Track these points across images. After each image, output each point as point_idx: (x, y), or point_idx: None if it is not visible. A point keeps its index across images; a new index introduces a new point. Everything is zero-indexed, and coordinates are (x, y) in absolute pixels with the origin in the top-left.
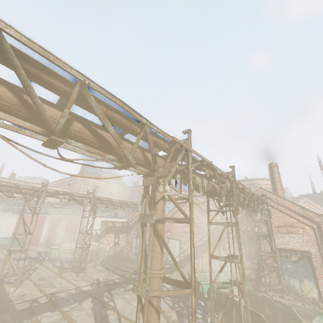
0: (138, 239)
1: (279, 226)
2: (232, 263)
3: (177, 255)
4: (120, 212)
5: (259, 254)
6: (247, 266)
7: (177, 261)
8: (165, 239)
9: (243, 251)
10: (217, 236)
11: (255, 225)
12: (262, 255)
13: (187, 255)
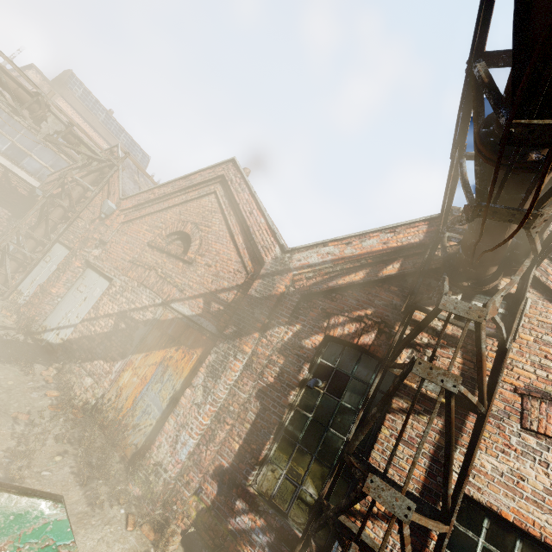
0: (26, 239)
1: (541, 395)
2: (208, 444)
3: (73, 321)
4: (36, 156)
5: (348, 471)
6: (261, 489)
7: (60, 338)
8: (75, 260)
9: (286, 417)
10: (223, 316)
11: (419, 331)
12: (378, 500)
13: (96, 334)
